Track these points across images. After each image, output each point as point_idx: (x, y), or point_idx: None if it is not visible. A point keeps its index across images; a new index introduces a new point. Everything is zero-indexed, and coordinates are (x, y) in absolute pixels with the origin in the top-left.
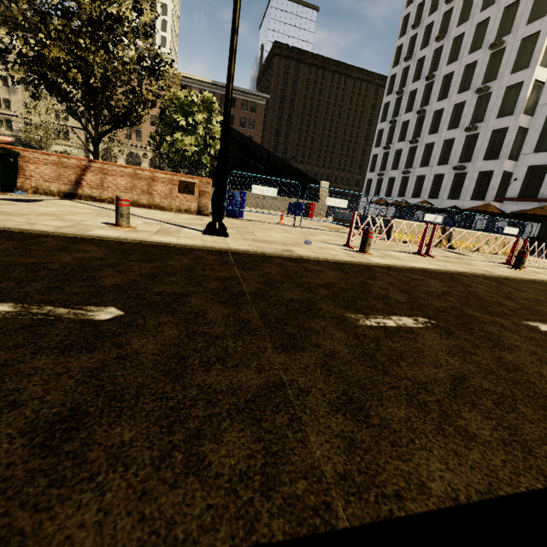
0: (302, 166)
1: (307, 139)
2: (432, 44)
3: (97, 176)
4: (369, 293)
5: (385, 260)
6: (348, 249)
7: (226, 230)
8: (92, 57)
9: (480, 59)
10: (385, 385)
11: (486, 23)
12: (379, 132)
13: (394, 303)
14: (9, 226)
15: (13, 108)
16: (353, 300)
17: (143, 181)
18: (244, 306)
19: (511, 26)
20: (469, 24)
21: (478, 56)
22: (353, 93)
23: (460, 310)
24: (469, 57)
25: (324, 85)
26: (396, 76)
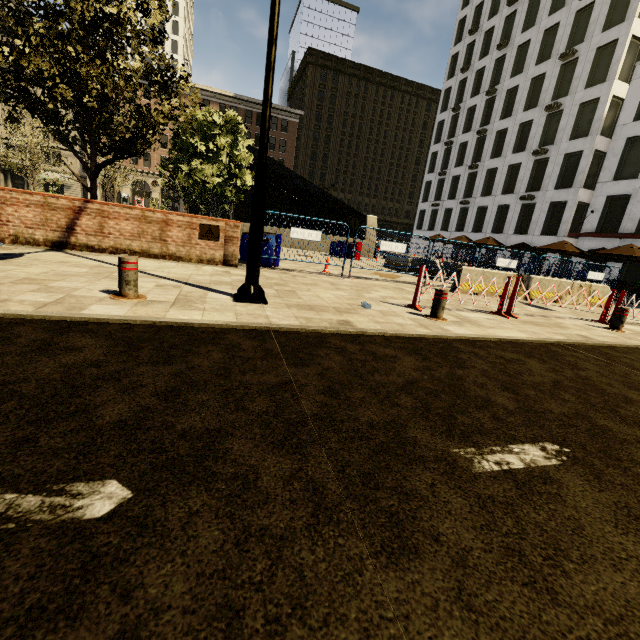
0: (342, 195)
1: (348, 164)
2: (492, 52)
3: (95, 220)
4: (466, 397)
5: (465, 328)
6: (416, 313)
7: (263, 294)
8: (85, 70)
9: (549, 71)
10: (567, 638)
11: (555, 29)
12: (433, 155)
13: (504, 415)
14: None
15: None
16: (451, 415)
17: (154, 225)
18: (309, 449)
19: (584, 32)
20: (536, 30)
21: (546, 68)
22: (401, 109)
23: (588, 419)
24: (536, 69)
25: (367, 100)
26: (451, 90)
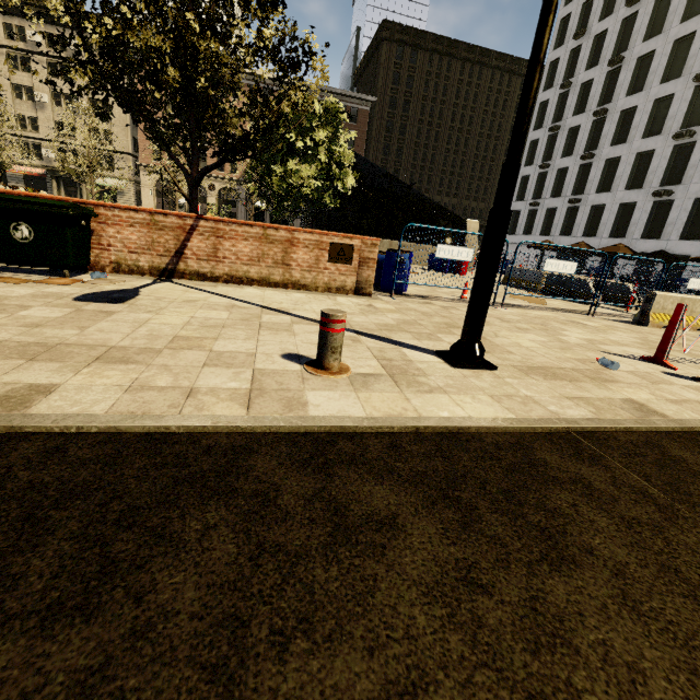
0: (418, 194)
1: (426, 157)
2: (618, 10)
3: (208, 241)
4: None
5: None
6: (677, 375)
7: (482, 353)
8: (204, 44)
9: None
10: None
11: None
12: (532, 143)
13: None
14: (166, 423)
15: (41, 129)
16: None
17: (276, 246)
18: None
19: None
20: None
21: (697, 25)
22: (490, 90)
23: None
24: (682, 27)
25: (450, 80)
26: (559, 62)
